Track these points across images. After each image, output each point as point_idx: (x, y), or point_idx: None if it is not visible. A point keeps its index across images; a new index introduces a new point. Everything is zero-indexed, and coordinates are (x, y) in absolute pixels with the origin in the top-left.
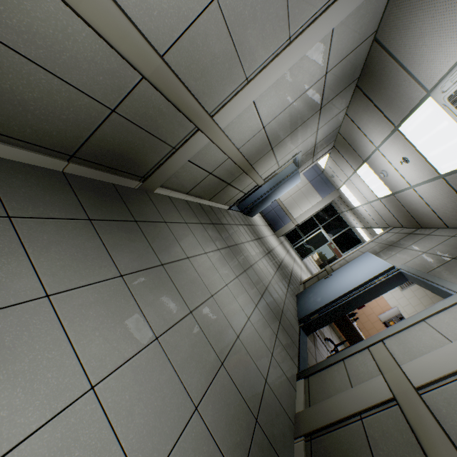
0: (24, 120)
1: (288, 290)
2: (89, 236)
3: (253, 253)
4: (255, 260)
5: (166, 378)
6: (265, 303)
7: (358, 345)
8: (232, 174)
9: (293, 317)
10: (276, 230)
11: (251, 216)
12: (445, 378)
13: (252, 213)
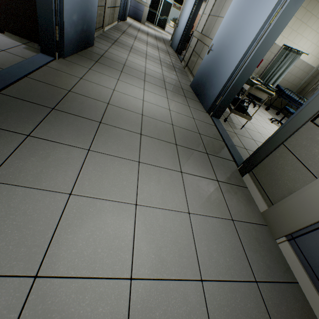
0: None
1: (166, 46)
2: (118, 47)
3: (143, 37)
4: (146, 40)
5: (153, 62)
6: (160, 51)
7: (191, 38)
8: (114, 1)
9: (173, 52)
10: (141, 20)
11: (126, 20)
12: (205, 25)
13: (125, 17)
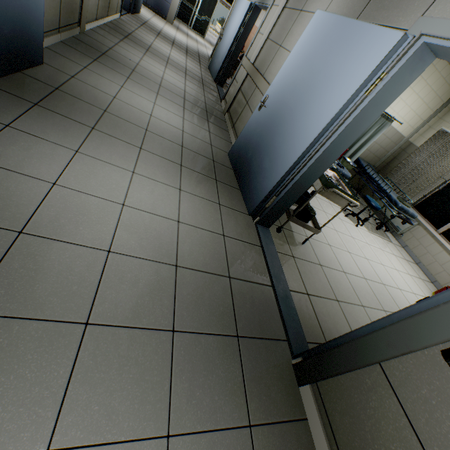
0: (48, 19)
1: (201, 67)
2: (104, 67)
3: (164, 48)
4: (168, 54)
5: (170, 103)
6: (189, 77)
7: (239, 67)
8: None
9: (210, 81)
10: (166, 16)
11: (138, 12)
12: (260, 53)
13: (137, 8)
